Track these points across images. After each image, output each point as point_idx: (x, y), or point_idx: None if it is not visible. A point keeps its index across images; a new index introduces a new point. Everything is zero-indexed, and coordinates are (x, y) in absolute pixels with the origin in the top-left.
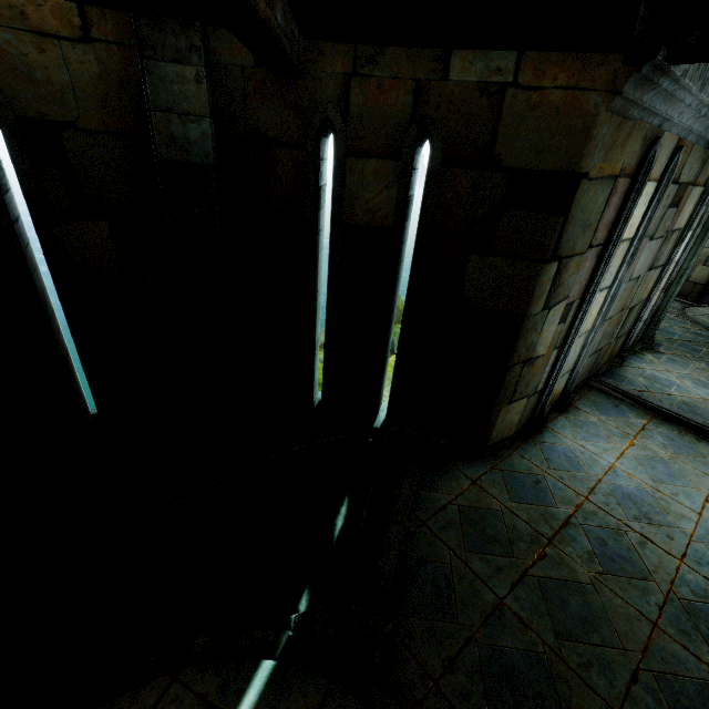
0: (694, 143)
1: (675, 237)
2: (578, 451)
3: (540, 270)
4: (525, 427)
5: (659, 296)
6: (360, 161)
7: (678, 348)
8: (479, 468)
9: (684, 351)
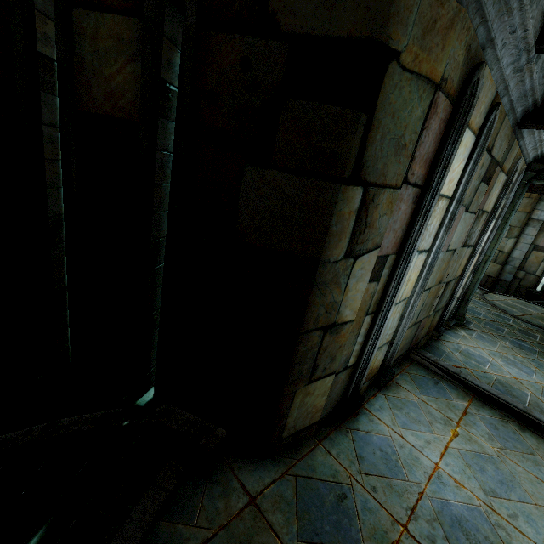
0: (506, 113)
1: (484, 219)
2: (397, 444)
3: (336, 194)
4: (336, 408)
5: (469, 276)
6: (92, 15)
7: (485, 326)
8: (266, 472)
9: (490, 330)
